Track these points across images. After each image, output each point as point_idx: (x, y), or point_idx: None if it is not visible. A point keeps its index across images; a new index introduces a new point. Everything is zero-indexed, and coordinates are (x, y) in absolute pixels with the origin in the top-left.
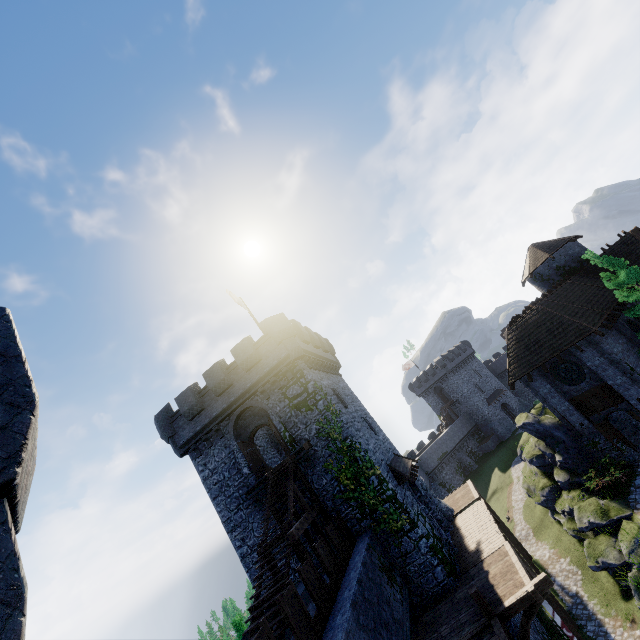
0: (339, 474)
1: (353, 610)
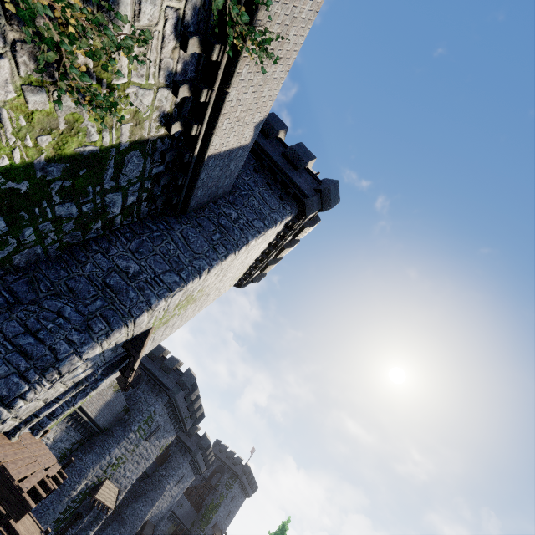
0: (212, 504)
1: (192, 507)
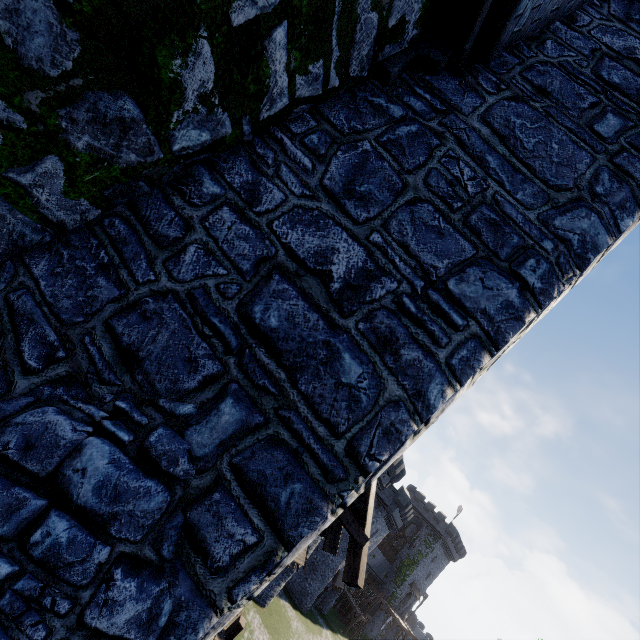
0: (408, 558)
1: (385, 558)
